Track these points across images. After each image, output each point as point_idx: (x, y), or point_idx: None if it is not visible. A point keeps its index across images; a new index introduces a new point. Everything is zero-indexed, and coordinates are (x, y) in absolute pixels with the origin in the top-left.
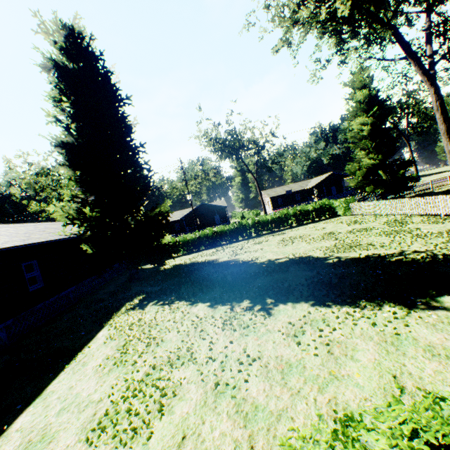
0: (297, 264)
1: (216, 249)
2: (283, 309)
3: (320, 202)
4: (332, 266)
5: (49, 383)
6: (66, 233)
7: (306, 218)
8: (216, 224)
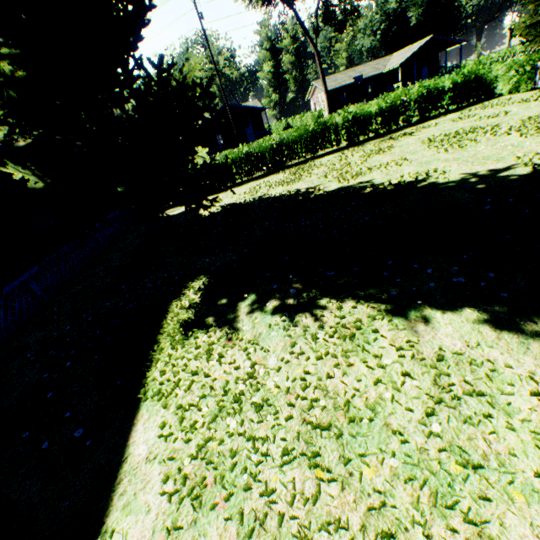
0: None
1: (290, 172)
2: None
3: (463, 72)
4: None
5: None
6: None
7: (437, 105)
8: (248, 142)
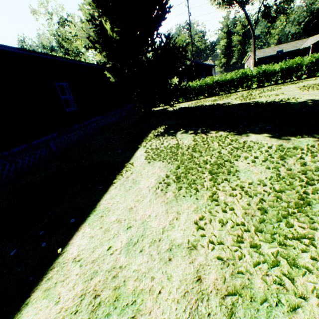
0: None
1: (218, 97)
2: None
3: None
4: None
5: (100, 197)
6: (89, 62)
7: None
8: None
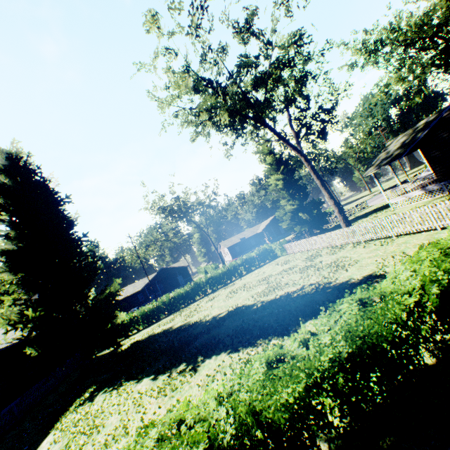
0: (232, 316)
1: (175, 314)
2: (207, 364)
3: (261, 248)
4: (255, 311)
5: None
6: (8, 340)
7: (252, 264)
8: (180, 285)
